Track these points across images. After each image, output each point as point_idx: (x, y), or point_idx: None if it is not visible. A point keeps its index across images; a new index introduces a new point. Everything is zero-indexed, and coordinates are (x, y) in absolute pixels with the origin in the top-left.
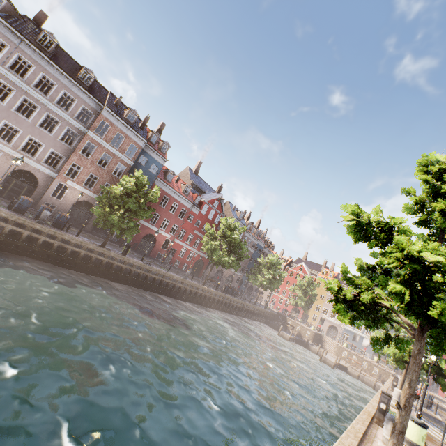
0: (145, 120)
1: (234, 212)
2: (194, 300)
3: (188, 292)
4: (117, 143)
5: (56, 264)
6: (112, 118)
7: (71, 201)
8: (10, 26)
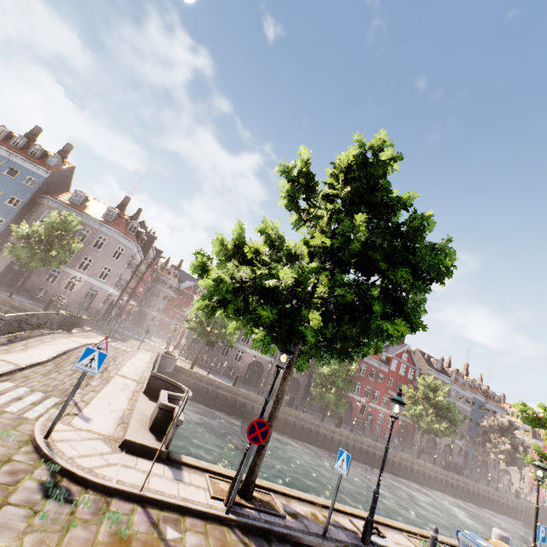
0: None
1: (428, 362)
2: (412, 477)
3: (403, 466)
4: None
5: (298, 438)
6: None
7: None
8: None
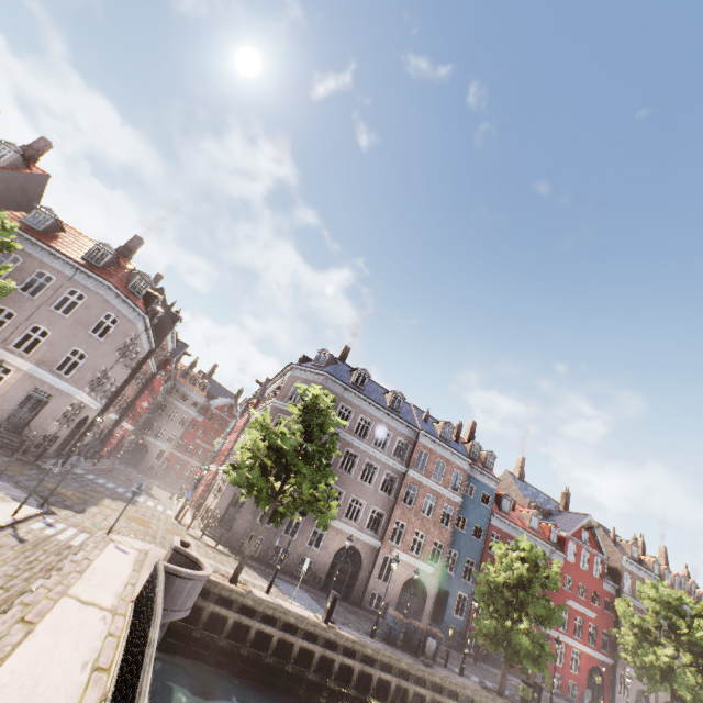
0: (459, 428)
1: (617, 545)
2: None
3: None
4: (438, 474)
5: None
6: (429, 442)
7: (398, 582)
8: (336, 380)
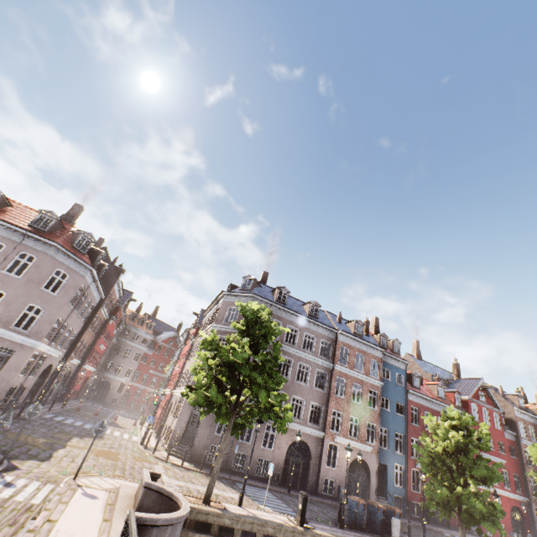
0: (366, 324)
1: (507, 399)
2: None
3: None
4: (359, 365)
5: None
6: (347, 339)
7: (344, 465)
8: (262, 299)
